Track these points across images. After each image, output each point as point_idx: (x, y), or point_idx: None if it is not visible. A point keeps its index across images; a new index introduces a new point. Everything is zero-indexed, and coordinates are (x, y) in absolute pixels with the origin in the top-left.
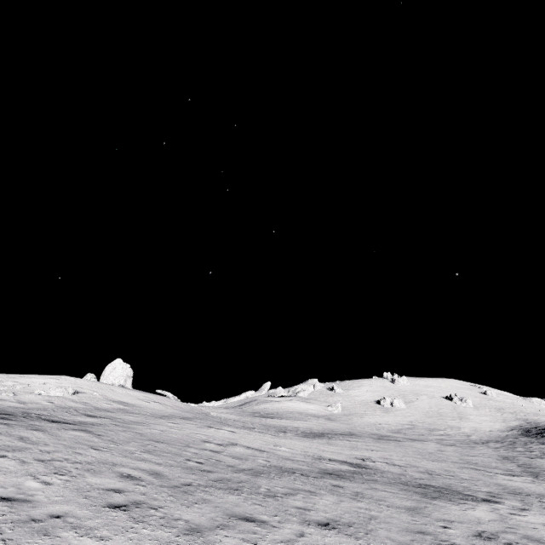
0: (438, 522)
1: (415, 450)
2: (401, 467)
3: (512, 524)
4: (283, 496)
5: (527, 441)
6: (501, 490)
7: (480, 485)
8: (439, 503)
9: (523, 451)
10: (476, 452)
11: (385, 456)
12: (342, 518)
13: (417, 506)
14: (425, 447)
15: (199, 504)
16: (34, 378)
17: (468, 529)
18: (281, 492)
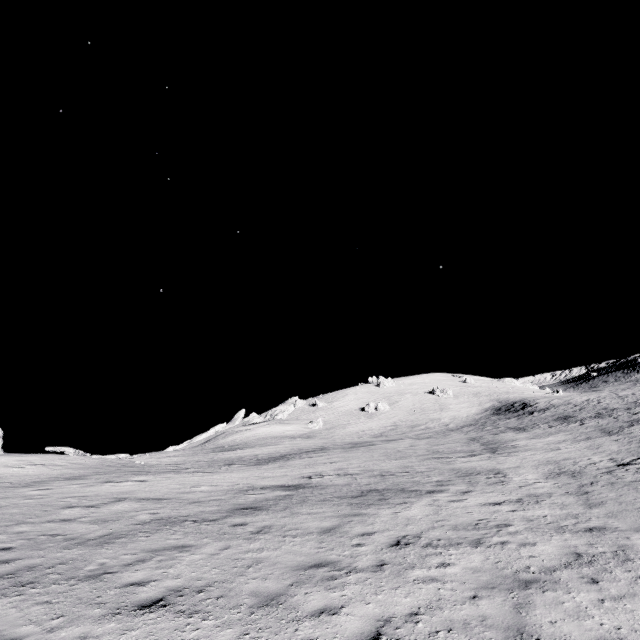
0: (353, 540)
1: (384, 451)
2: (353, 475)
3: (445, 516)
4: (120, 570)
5: (497, 419)
6: (453, 476)
7: (433, 475)
8: (371, 511)
9: (490, 429)
10: (447, 440)
11: (342, 466)
12: (200, 579)
13: (339, 523)
14: (397, 446)
15: None
16: None
17: (388, 538)
18: (124, 563)
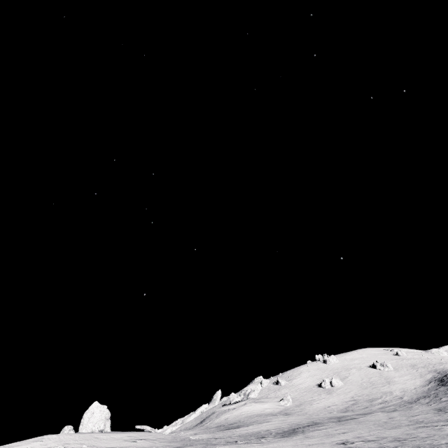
0: None
1: (373, 422)
2: (375, 441)
3: None
4: None
5: (445, 390)
6: None
7: (438, 439)
8: None
9: (447, 400)
10: (416, 411)
11: (356, 435)
12: None
13: None
14: (377, 418)
15: None
16: (16, 446)
17: None
18: None
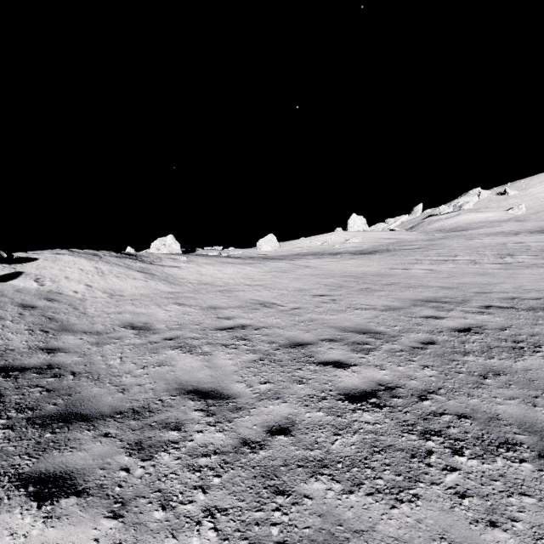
0: None
1: None
2: None
3: None
4: None
5: None
6: None
7: None
8: None
9: None
10: None
11: None
12: None
13: None
14: None
15: None
16: (322, 237)
17: None
18: None
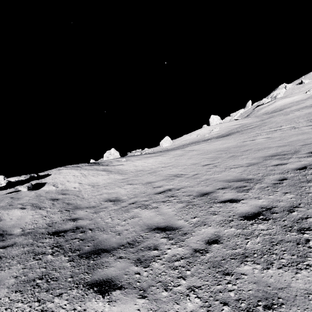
0: None
1: None
2: None
3: None
4: None
5: None
6: None
7: None
8: None
9: None
10: None
11: None
12: None
13: None
14: None
15: None
16: (196, 132)
17: None
18: None
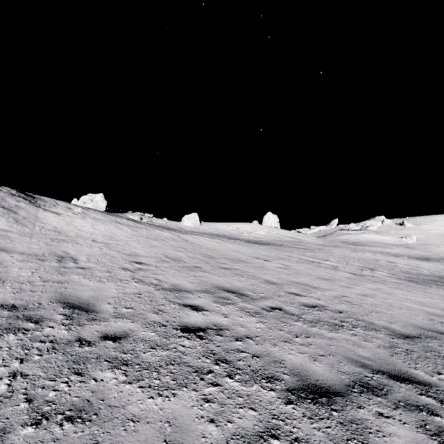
0: None
1: None
2: None
3: None
4: None
5: None
6: None
7: None
8: None
9: None
10: None
11: None
12: None
13: None
14: None
15: (442, 286)
16: (238, 225)
17: None
18: None
